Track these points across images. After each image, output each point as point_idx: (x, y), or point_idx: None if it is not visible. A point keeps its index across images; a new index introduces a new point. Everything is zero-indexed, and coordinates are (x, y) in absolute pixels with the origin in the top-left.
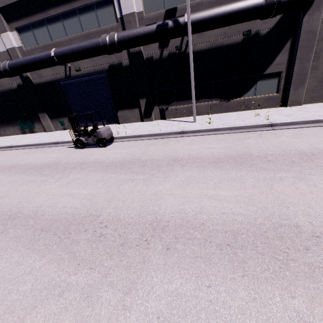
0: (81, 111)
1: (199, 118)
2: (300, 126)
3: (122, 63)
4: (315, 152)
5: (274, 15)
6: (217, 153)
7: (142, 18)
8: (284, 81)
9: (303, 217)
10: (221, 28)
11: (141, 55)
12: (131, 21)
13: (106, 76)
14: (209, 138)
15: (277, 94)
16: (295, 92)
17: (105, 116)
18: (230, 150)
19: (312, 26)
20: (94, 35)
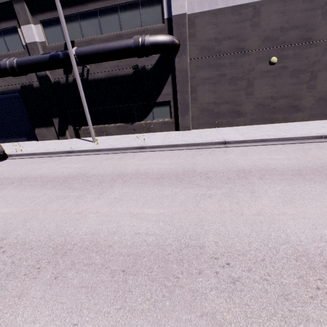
0: (0, 127)
1: (105, 138)
2: (160, 149)
3: (33, 84)
4: (130, 173)
5: (145, 55)
6: (65, 172)
7: (45, 47)
8: (174, 108)
9: (22, 231)
10: (114, 61)
11: (48, 79)
12: (35, 49)
13: (19, 95)
14: (85, 157)
15: (171, 119)
16: (183, 118)
17: (25, 133)
18: (79, 170)
19: (183, 66)
20: (3, 57)
